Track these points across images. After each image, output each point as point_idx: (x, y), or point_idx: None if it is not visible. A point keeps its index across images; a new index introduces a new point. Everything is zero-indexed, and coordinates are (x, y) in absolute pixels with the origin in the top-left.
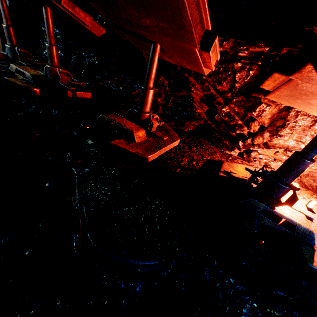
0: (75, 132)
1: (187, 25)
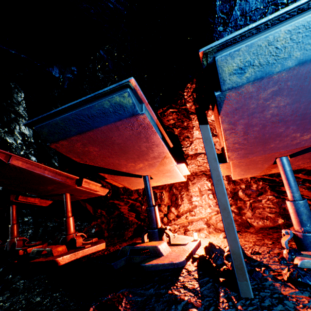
0: (10, 275)
1: (60, 181)
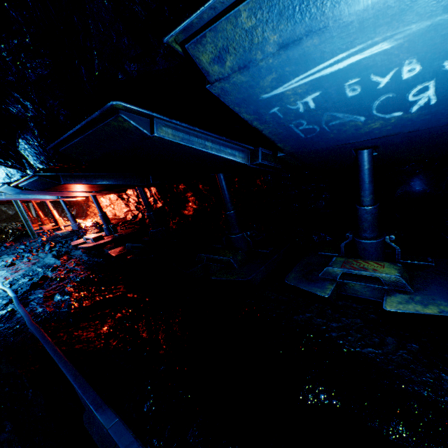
0: None
1: None
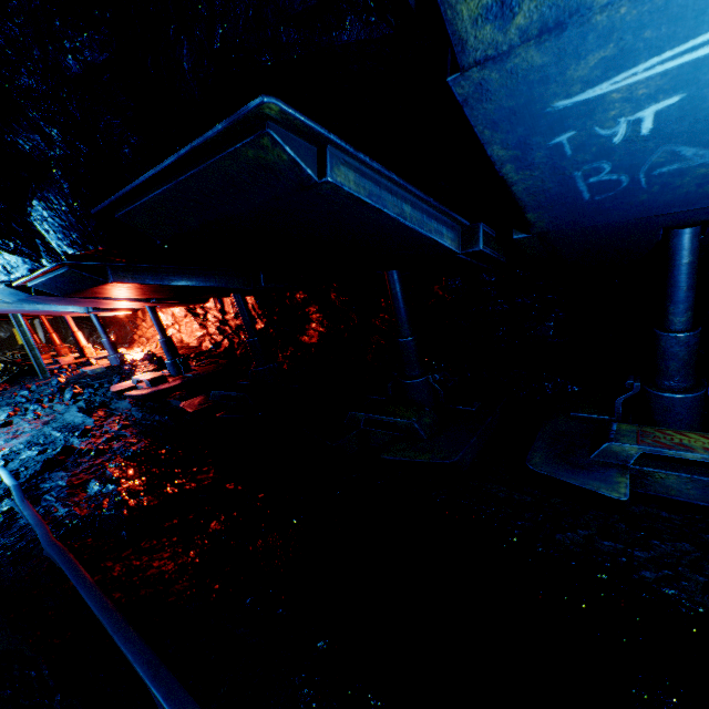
0: None
1: None
